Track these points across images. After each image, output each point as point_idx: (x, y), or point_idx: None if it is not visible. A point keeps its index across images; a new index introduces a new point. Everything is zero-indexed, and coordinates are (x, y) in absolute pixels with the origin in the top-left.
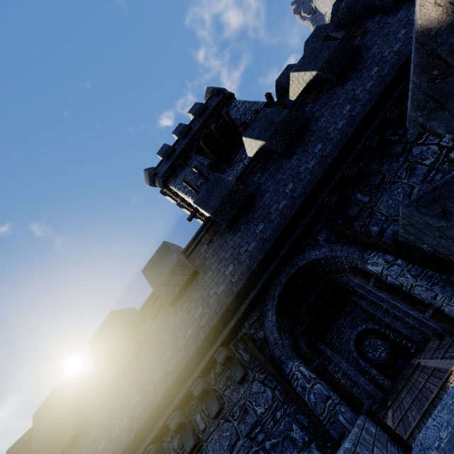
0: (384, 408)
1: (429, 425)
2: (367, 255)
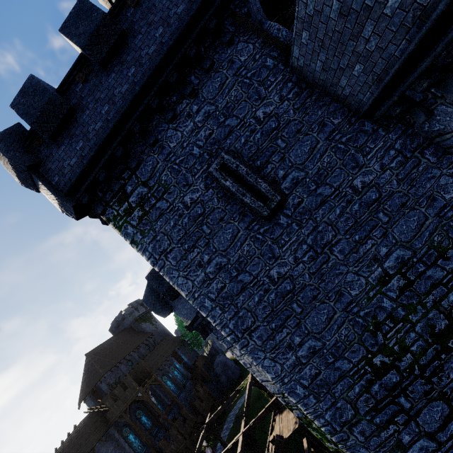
0: None
1: None
2: None
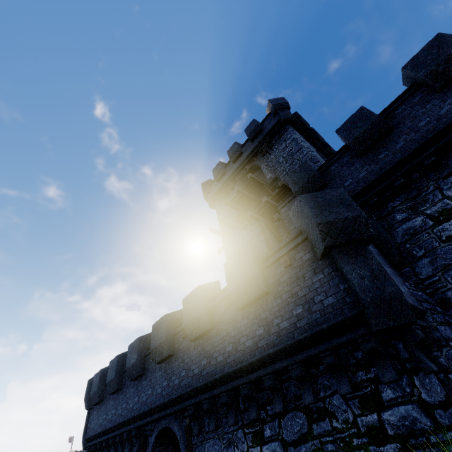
0: None
1: None
2: None
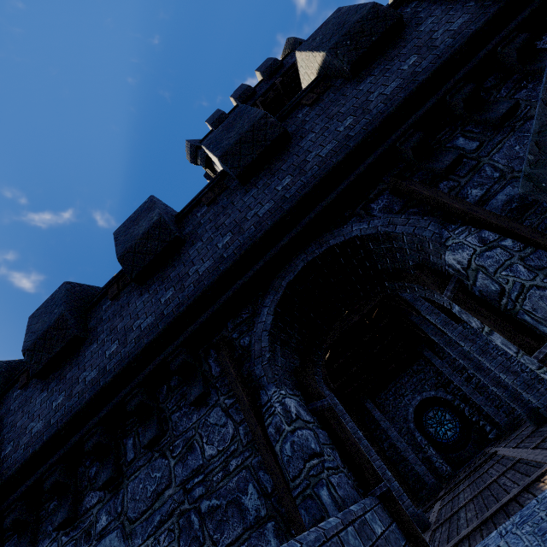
0: (433, 497)
1: (490, 542)
2: (448, 231)
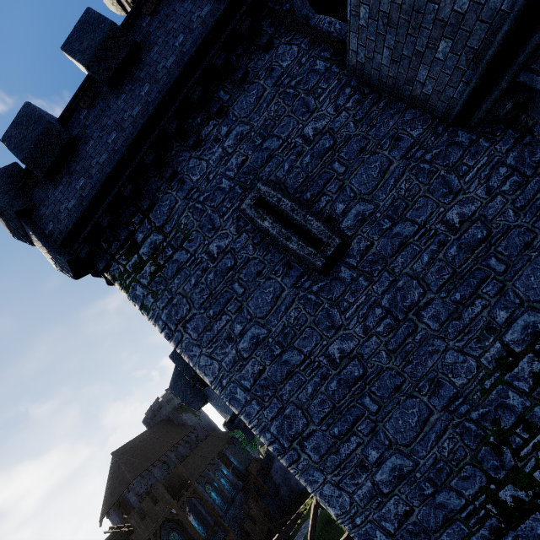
0: None
1: None
2: None
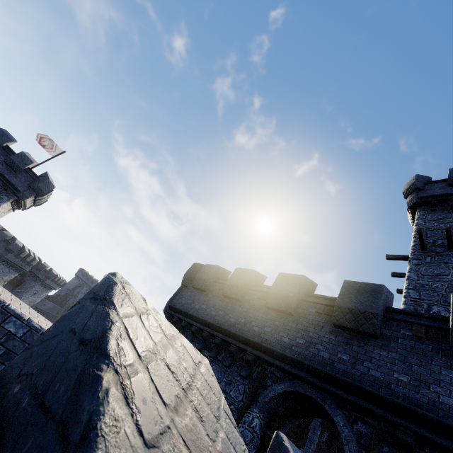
0: None
1: None
2: None
